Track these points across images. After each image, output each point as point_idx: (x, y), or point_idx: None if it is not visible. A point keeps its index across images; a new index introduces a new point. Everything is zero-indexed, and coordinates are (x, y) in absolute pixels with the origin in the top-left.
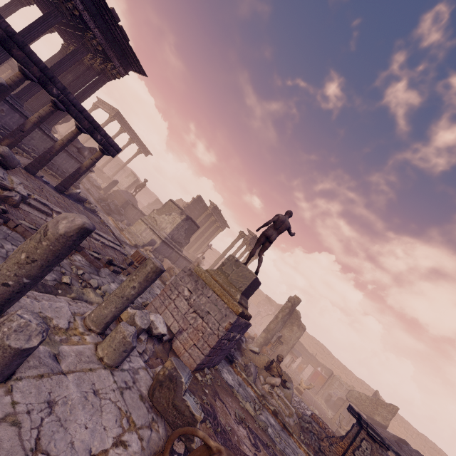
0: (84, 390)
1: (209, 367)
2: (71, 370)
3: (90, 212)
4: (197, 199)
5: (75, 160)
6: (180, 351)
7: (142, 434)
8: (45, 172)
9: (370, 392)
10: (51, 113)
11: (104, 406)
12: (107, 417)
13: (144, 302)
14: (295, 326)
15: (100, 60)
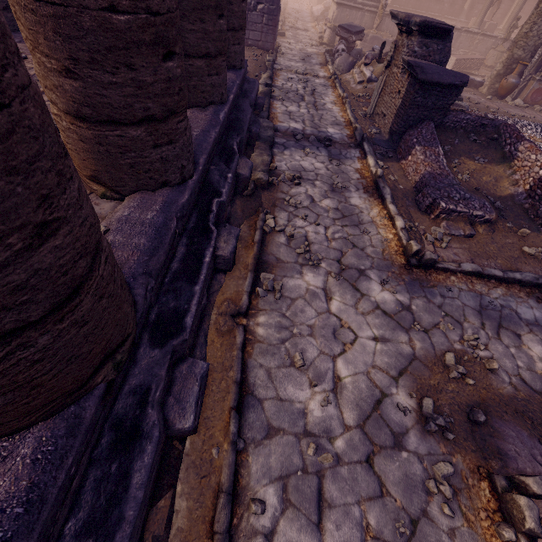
0: None
1: (248, 44)
2: None
3: None
4: None
5: None
6: None
7: None
8: None
9: None
10: None
11: None
12: None
13: None
14: None
15: None
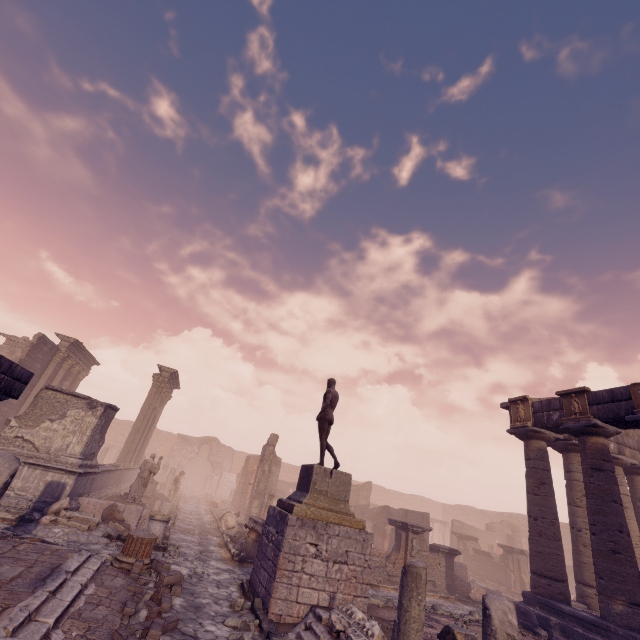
0: None
1: None
2: None
3: None
4: (37, 342)
5: None
6: None
7: None
8: None
9: None
10: None
11: None
12: None
13: (236, 606)
14: (273, 466)
15: None
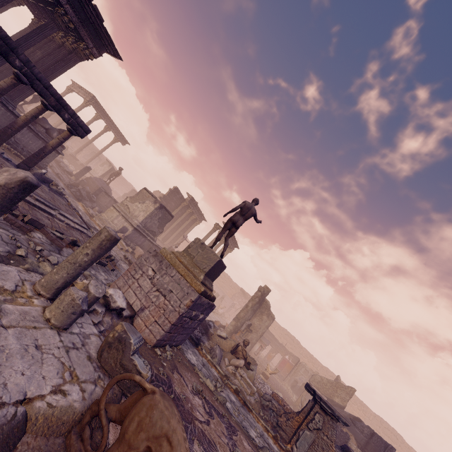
0: (25, 343)
1: (172, 345)
2: (13, 325)
3: (56, 194)
4: (174, 190)
5: (42, 141)
6: (141, 328)
7: (85, 387)
8: (8, 151)
9: (334, 379)
10: (13, 86)
11: (46, 359)
12: (48, 369)
13: (108, 283)
14: (264, 315)
15: (73, 39)
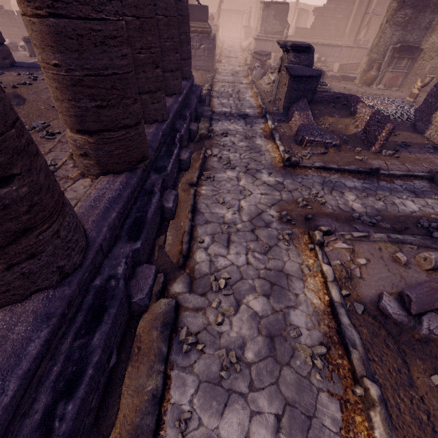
0: None
1: (197, 69)
2: None
3: None
4: None
5: None
6: None
7: None
8: None
9: None
10: None
11: None
12: None
13: None
14: None
15: None
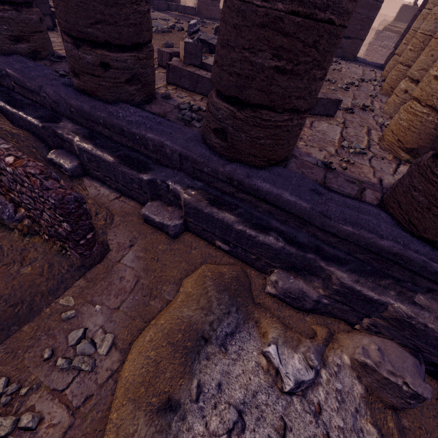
0: None
1: None
2: None
3: None
4: None
5: None
6: None
7: None
8: None
9: None
10: None
11: None
12: None
13: None
14: None
15: None
